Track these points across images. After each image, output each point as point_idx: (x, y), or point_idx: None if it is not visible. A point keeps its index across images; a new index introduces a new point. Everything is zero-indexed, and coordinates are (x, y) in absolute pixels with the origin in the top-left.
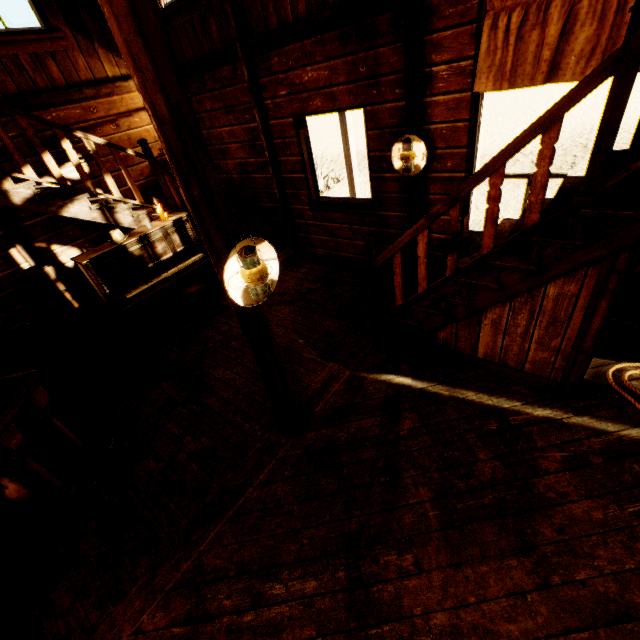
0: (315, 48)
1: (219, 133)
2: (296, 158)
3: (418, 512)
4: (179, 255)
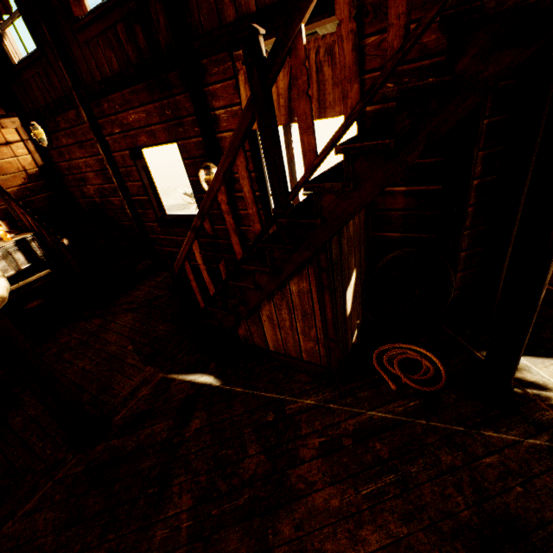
0: (132, 96)
1: (77, 164)
2: (139, 183)
3: (172, 525)
4: (24, 272)
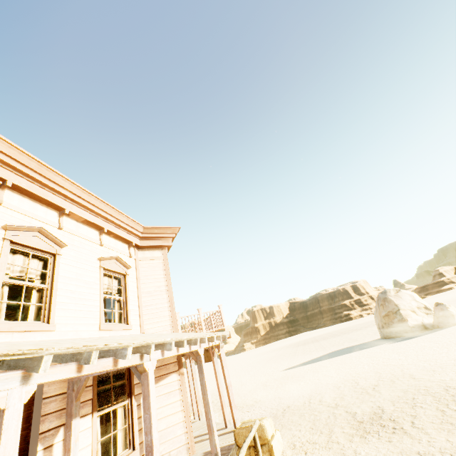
0: None
1: None
2: None
3: None
4: None
